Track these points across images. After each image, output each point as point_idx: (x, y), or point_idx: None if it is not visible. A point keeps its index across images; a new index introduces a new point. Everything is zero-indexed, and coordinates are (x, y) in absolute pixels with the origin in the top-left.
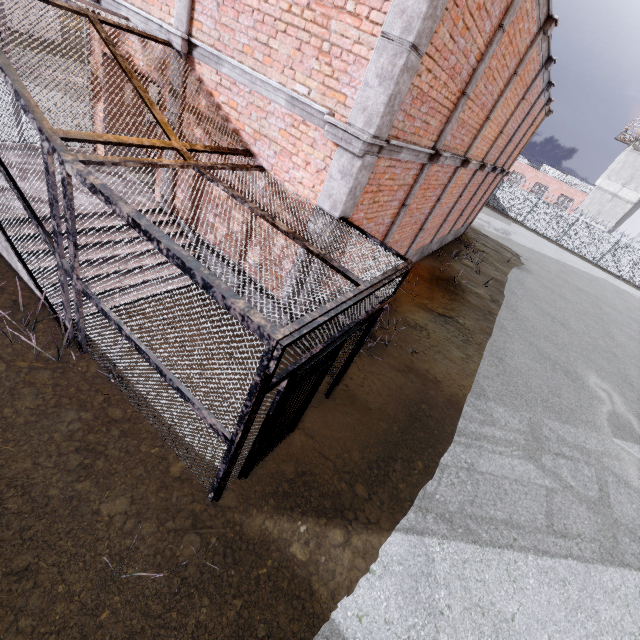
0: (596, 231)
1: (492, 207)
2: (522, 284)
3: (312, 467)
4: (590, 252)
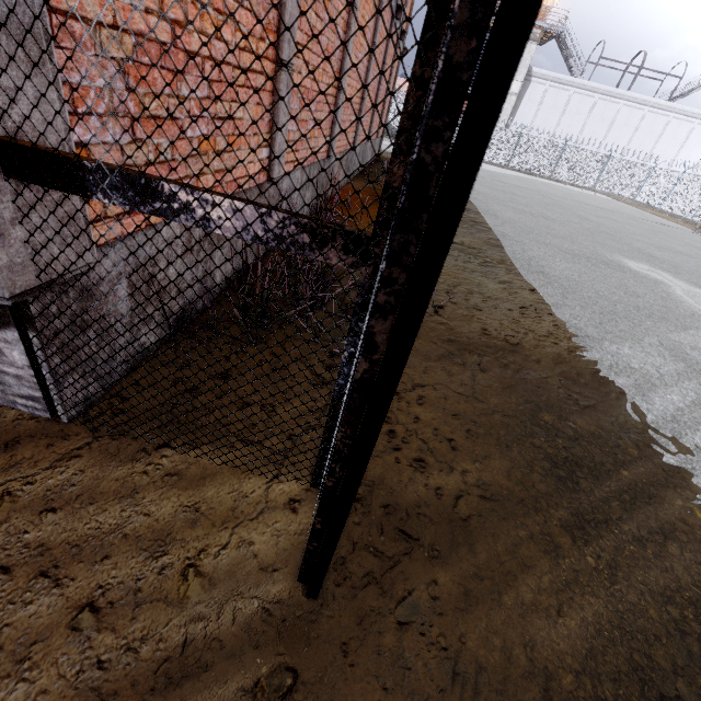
0: (497, 131)
1: (387, 136)
2: (474, 190)
3: None
4: (499, 156)
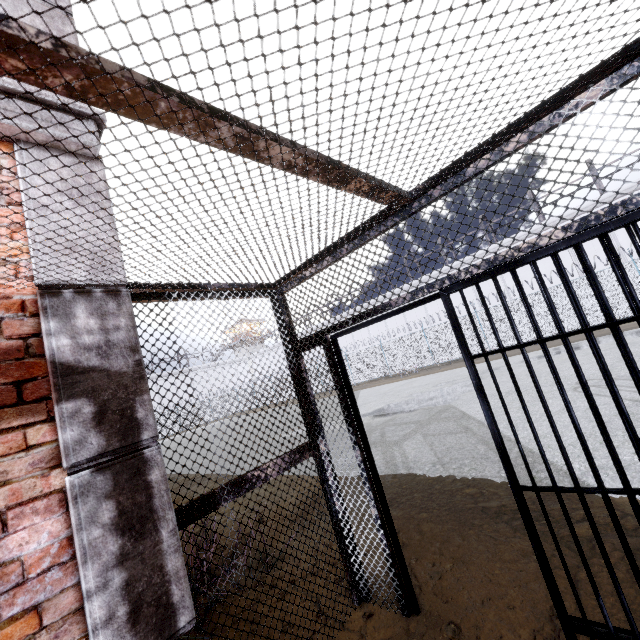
0: None
1: None
2: None
3: (632, 603)
4: None
